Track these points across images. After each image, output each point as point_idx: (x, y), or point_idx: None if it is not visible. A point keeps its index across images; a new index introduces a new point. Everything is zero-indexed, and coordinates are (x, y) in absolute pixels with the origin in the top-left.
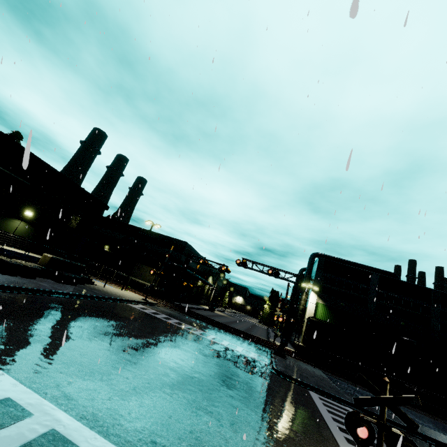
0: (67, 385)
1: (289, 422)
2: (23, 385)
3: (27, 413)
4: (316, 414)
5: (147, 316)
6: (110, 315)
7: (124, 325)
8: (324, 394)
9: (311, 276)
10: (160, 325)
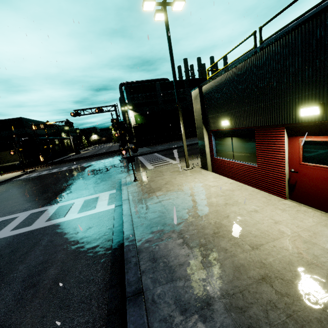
0: (22, 208)
1: (126, 169)
2: (2, 217)
3: (16, 217)
4: (139, 162)
5: (35, 177)
6: (9, 189)
7: (24, 186)
8: (144, 154)
9: (125, 101)
10: (48, 175)
